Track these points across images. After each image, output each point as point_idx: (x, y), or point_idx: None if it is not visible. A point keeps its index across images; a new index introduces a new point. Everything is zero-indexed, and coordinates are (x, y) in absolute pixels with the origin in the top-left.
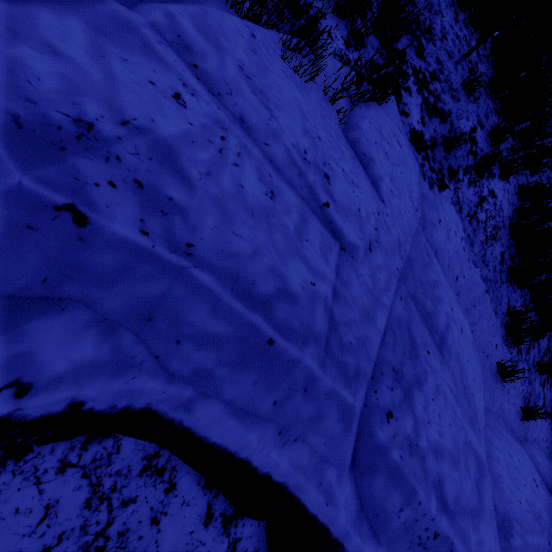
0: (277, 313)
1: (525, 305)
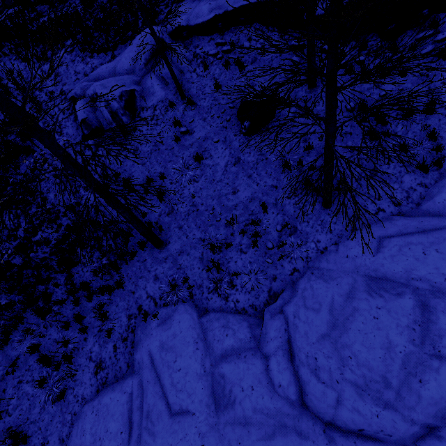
0: None
1: None
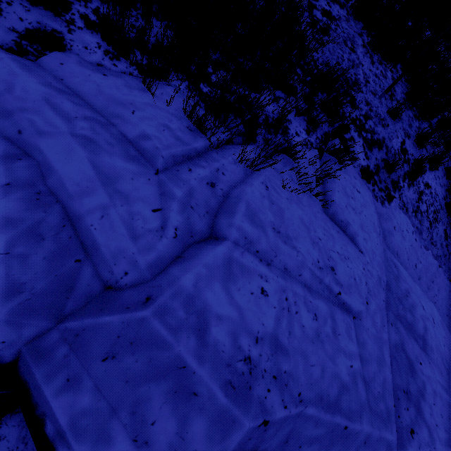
0: (343, 406)
1: None
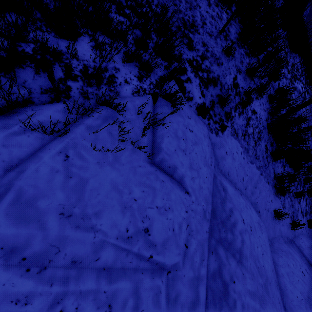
0: None
1: (283, 173)
